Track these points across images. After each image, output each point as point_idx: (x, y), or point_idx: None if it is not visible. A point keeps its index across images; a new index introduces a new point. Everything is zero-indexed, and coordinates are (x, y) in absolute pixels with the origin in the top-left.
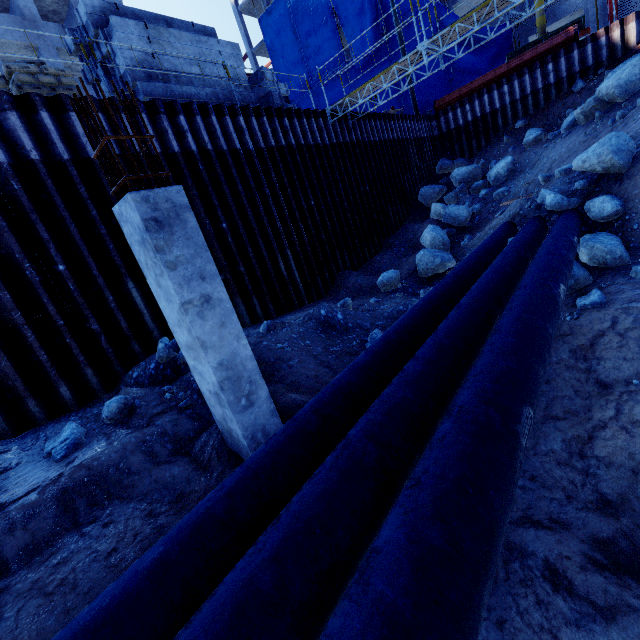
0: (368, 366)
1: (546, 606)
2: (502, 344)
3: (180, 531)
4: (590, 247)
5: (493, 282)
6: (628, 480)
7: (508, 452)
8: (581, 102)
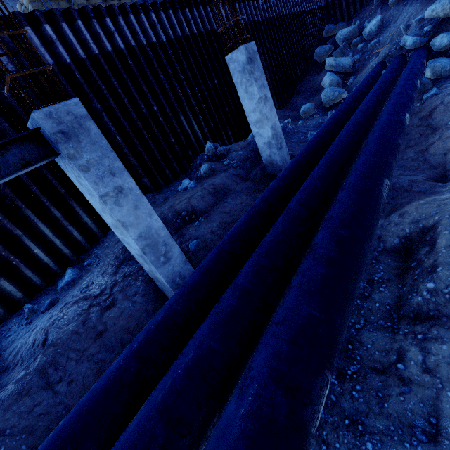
0: (331, 125)
1: (409, 191)
2: (395, 100)
3: (291, 165)
4: (432, 66)
5: (382, 86)
6: (442, 157)
7: (403, 122)
8: None
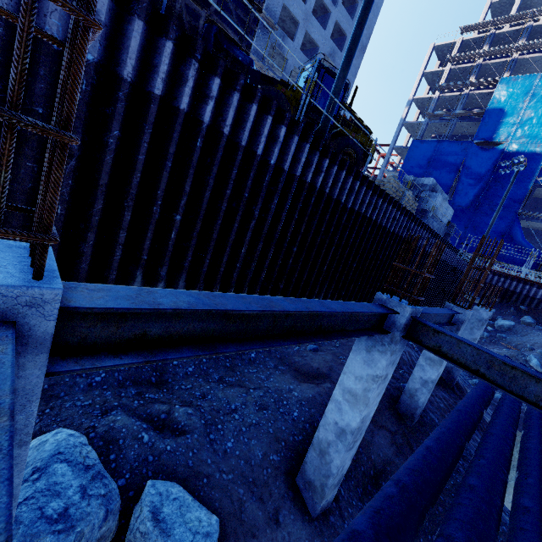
0: None
1: None
2: None
3: (483, 391)
4: None
5: None
6: None
7: None
8: None
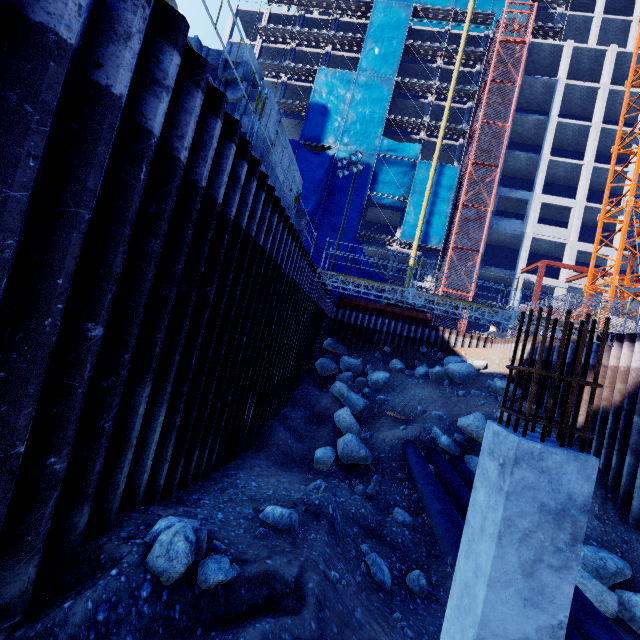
0: None
1: None
2: None
3: None
4: None
5: None
6: None
7: None
8: (424, 361)
